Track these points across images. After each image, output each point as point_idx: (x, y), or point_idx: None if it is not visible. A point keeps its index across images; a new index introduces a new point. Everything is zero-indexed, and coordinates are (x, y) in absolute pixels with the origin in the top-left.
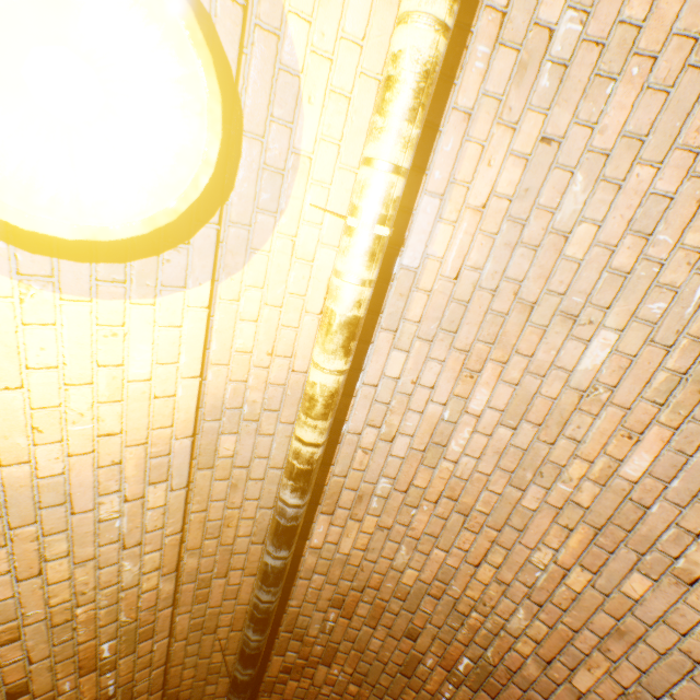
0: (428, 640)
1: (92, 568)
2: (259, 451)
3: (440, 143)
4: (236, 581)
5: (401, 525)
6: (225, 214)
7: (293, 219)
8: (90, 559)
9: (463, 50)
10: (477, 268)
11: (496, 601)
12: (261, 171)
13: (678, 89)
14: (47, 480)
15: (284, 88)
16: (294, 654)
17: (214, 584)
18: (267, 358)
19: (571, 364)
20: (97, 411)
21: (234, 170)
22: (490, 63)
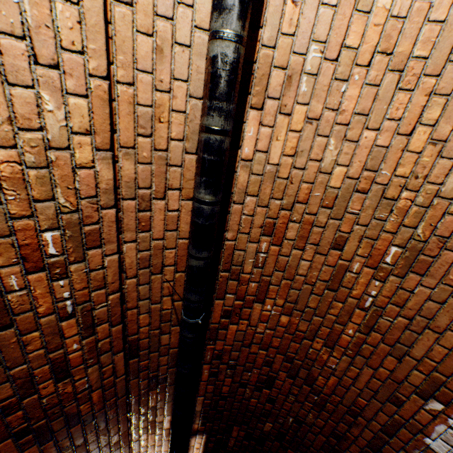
0: (354, 245)
1: None
2: None
3: None
4: (175, 207)
5: (330, 111)
6: None
7: None
8: None
9: None
10: None
11: (429, 168)
12: None
13: None
14: None
15: None
16: (232, 297)
17: (154, 208)
18: None
19: None
20: None
21: None
22: None
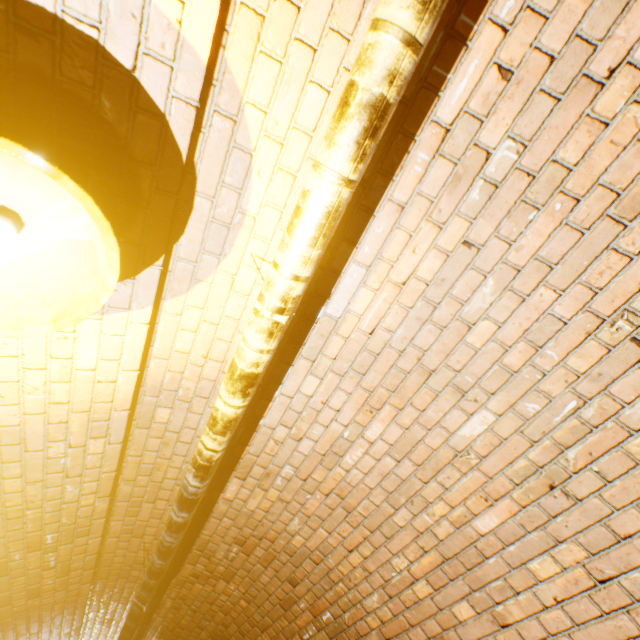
0: (304, 589)
1: (41, 486)
2: (189, 423)
3: (373, 225)
4: (162, 507)
5: (298, 503)
6: (175, 252)
7: (235, 262)
8: (39, 481)
9: (405, 154)
10: (390, 330)
11: (359, 581)
12: (210, 222)
13: (593, 232)
14: (7, 428)
15: (237, 161)
16: (203, 566)
17: (144, 506)
18: (202, 359)
19: (453, 428)
20: (50, 387)
21: (186, 219)
22: (428, 169)
